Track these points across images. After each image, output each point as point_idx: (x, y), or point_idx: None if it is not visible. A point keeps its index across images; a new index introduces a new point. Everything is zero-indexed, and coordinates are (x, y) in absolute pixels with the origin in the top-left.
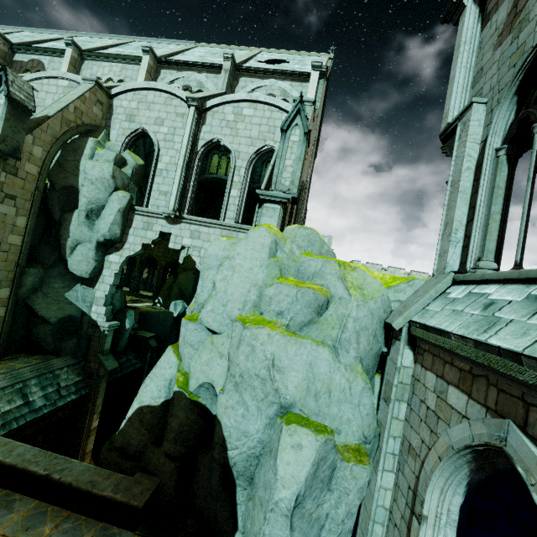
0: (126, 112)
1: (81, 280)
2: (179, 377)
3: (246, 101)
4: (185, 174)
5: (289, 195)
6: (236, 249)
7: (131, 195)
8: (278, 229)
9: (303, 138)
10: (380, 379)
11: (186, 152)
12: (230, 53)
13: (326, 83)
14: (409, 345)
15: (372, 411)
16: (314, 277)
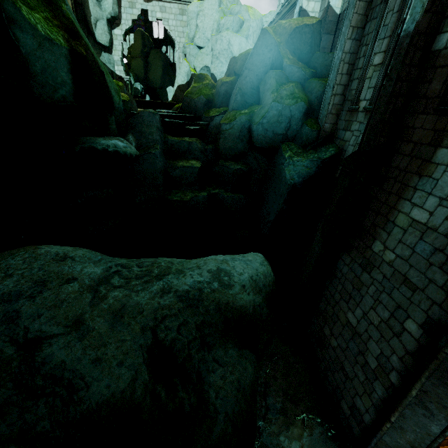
0: None
1: (103, 50)
2: (191, 69)
3: None
4: None
5: None
6: (204, 6)
7: None
8: None
9: None
10: None
11: None
12: None
13: None
14: None
15: None
16: (237, 14)
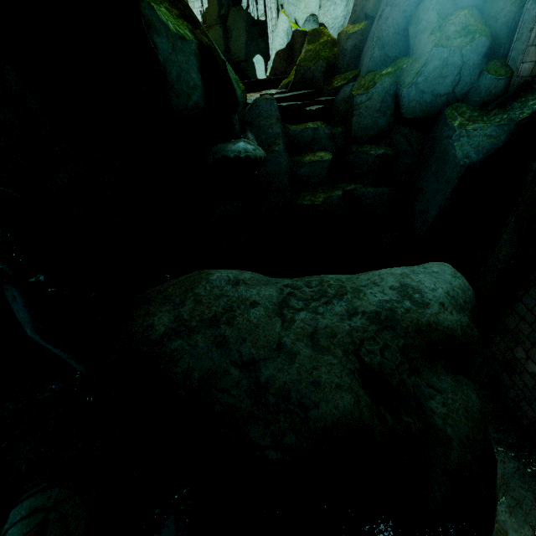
0: None
1: None
2: (292, 25)
3: None
4: None
5: None
6: None
7: None
8: None
9: None
10: None
11: None
12: None
13: None
14: None
15: None
16: None
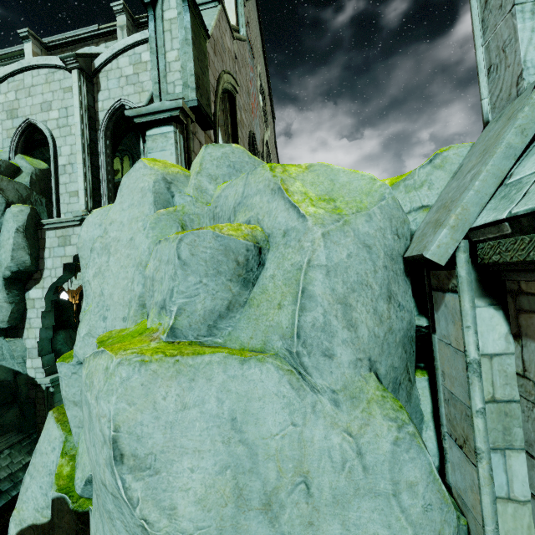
0: (5, 109)
1: (4, 332)
2: (62, 467)
3: (142, 44)
4: (91, 160)
5: (179, 100)
6: (108, 216)
7: (31, 207)
8: (178, 165)
9: (181, 5)
10: (428, 382)
11: (83, 130)
12: (119, 3)
13: (259, 24)
14: (485, 295)
15: (435, 493)
16: (235, 214)
